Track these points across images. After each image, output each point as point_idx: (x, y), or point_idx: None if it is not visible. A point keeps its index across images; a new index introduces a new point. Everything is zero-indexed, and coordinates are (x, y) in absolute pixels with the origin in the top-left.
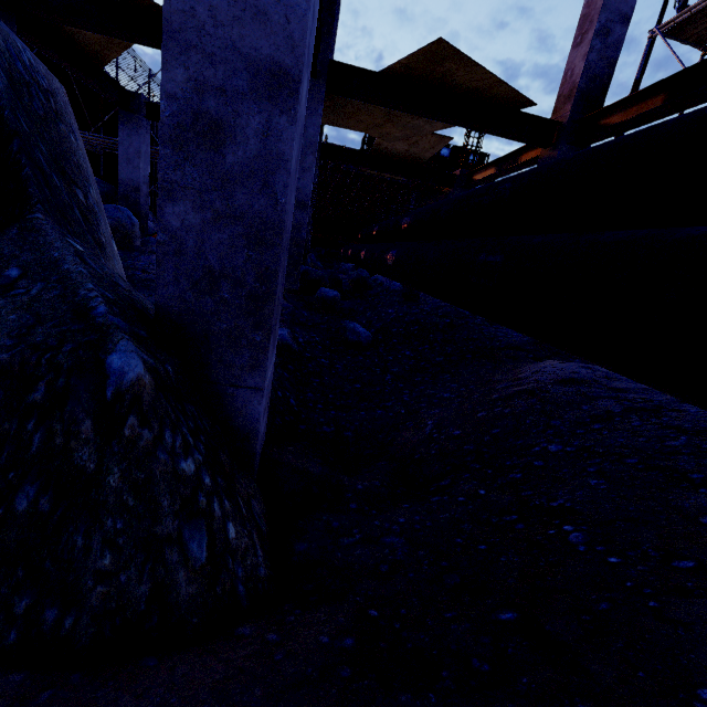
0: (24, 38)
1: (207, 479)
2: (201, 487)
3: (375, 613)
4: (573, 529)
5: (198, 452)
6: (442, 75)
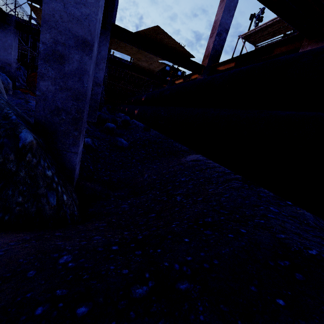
0: None
1: (56, 179)
2: (54, 181)
3: (114, 220)
4: (179, 197)
5: (53, 170)
6: (159, 39)
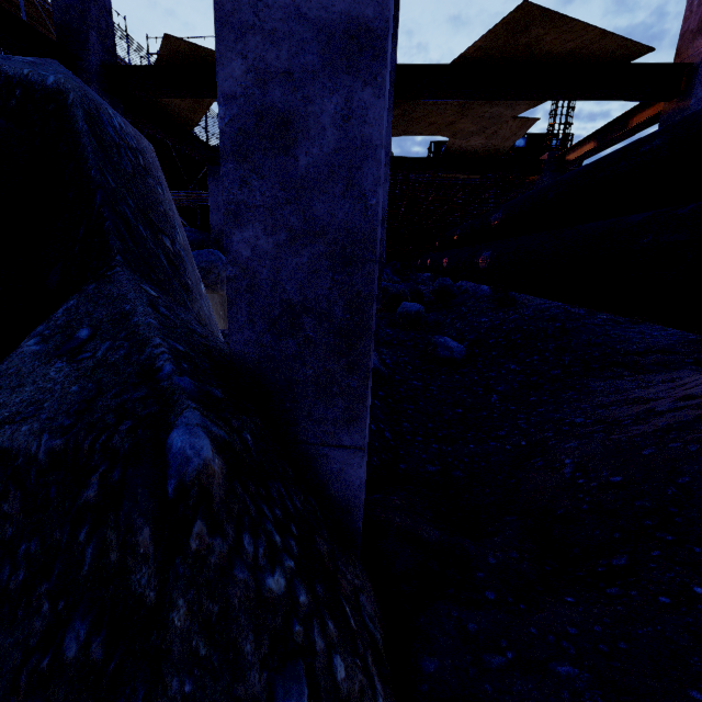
0: (131, 119)
1: (302, 596)
2: (295, 610)
3: None
4: None
5: (288, 555)
6: (526, 46)
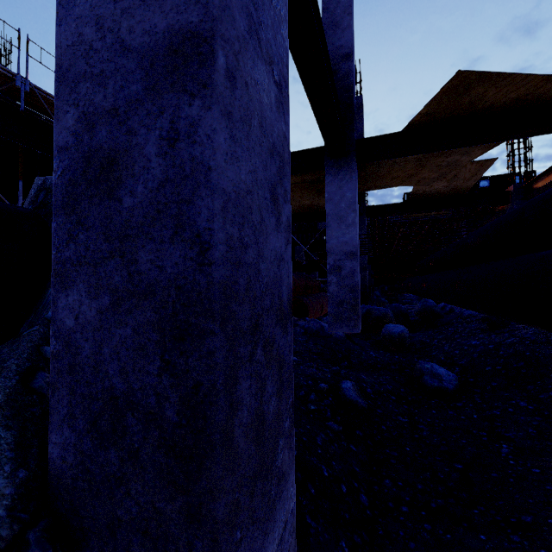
0: None
1: None
2: None
3: None
4: None
5: None
6: (469, 104)
